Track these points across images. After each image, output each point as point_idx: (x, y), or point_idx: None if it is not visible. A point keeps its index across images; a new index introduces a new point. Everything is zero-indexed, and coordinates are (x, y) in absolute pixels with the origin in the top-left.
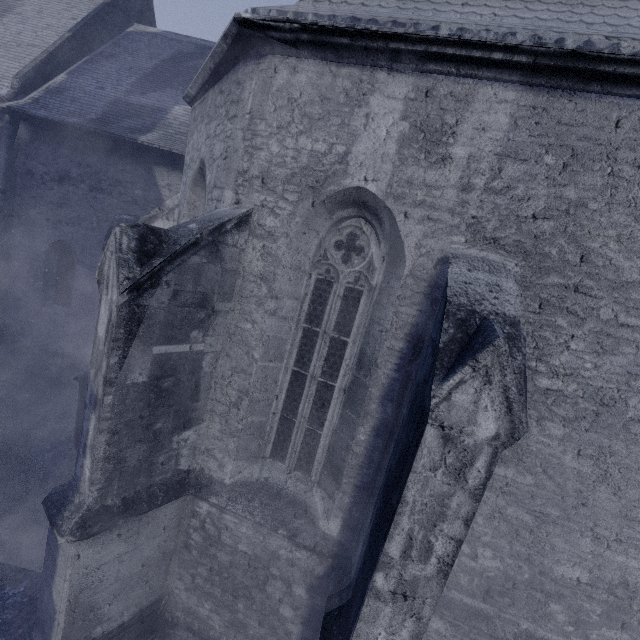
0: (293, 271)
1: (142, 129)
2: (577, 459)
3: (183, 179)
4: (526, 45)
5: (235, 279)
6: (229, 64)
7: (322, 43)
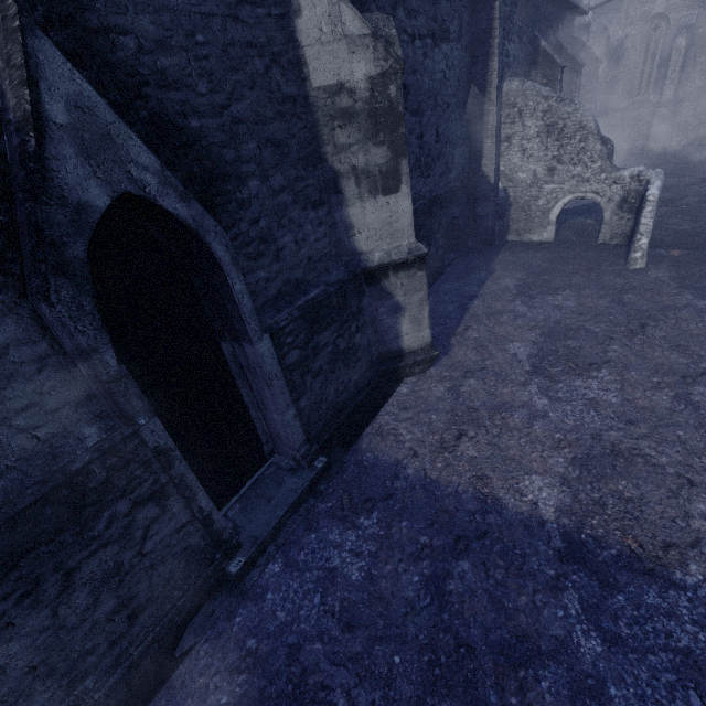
0: (640, 42)
1: None
2: None
3: (591, 37)
4: None
5: (624, 52)
6: None
7: None
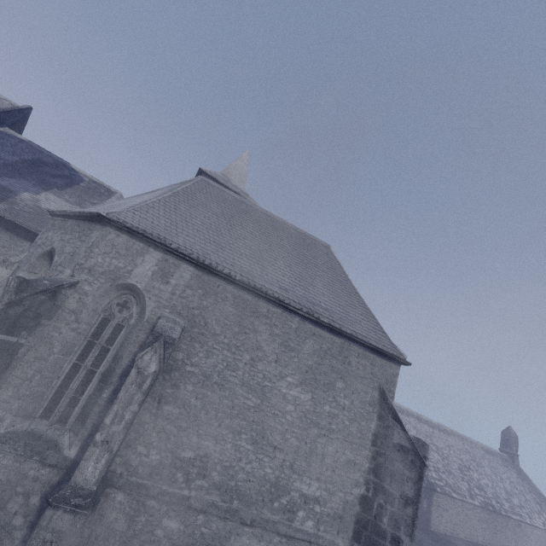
0: (92, 311)
1: None
2: (196, 400)
3: (30, 249)
4: (195, 259)
5: (58, 310)
6: (88, 219)
7: (132, 233)
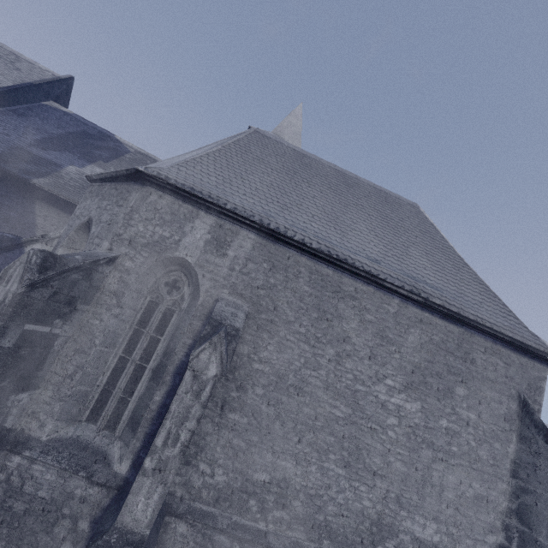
0: (136, 293)
1: (36, 173)
2: (268, 407)
3: (69, 222)
4: (257, 222)
5: (96, 292)
6: (125, 179)
7: (177, 192)
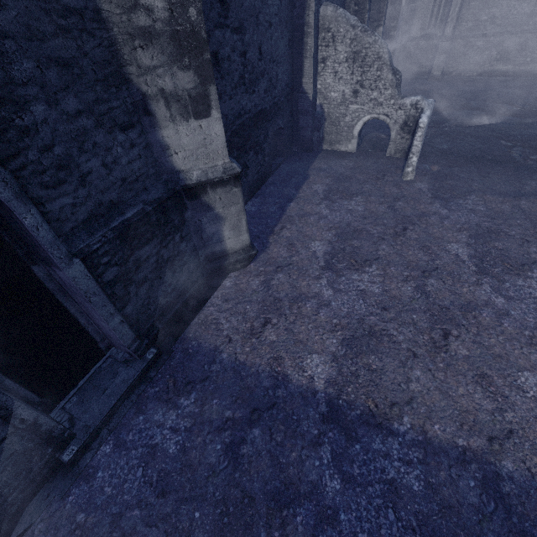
0: None
1: None
2: None
3: None
4: None
5: None
6: None
7: None
